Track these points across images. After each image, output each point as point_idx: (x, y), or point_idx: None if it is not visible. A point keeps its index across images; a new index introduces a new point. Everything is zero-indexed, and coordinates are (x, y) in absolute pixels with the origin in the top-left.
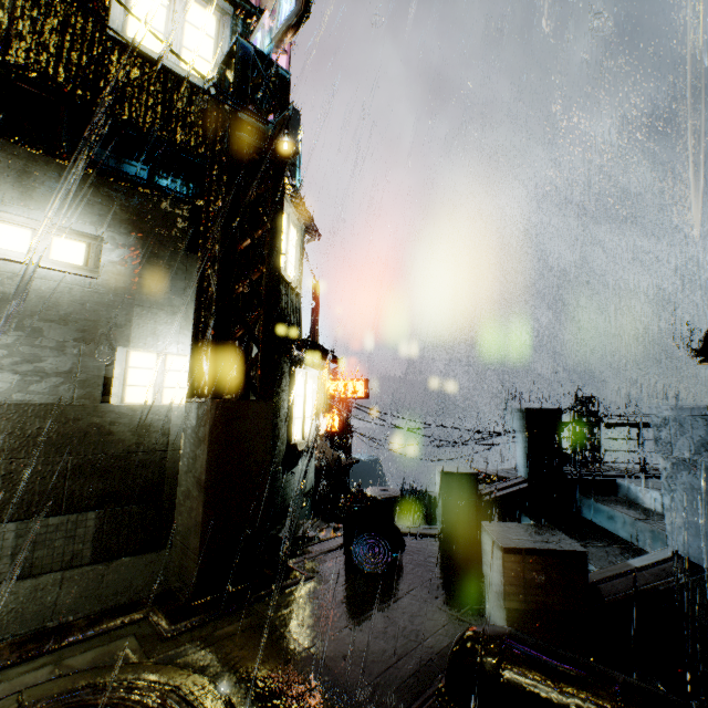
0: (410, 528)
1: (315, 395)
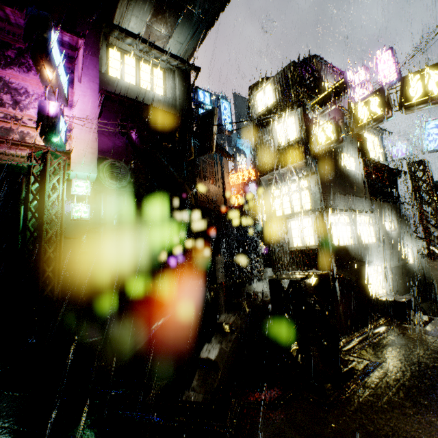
0: None
1: None
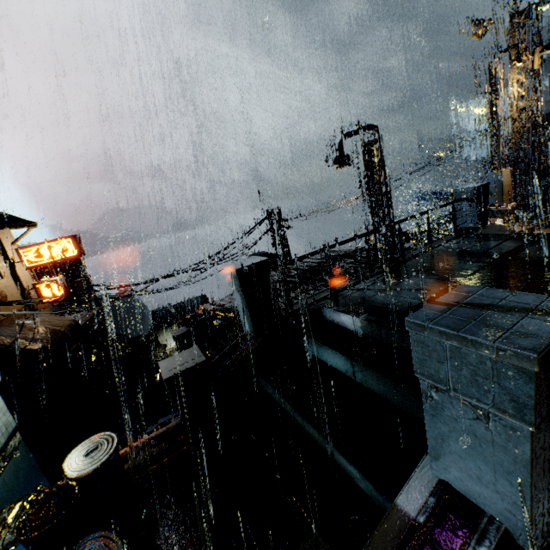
0: (152, 440)
1: None
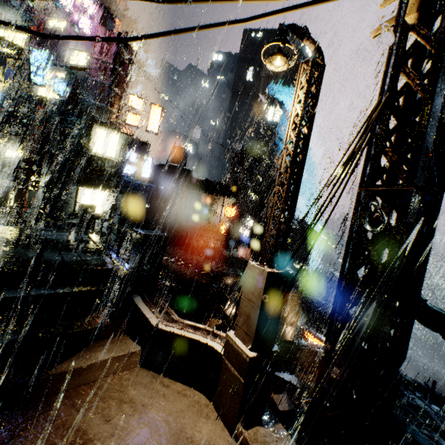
0: None
1: (105, 199)
